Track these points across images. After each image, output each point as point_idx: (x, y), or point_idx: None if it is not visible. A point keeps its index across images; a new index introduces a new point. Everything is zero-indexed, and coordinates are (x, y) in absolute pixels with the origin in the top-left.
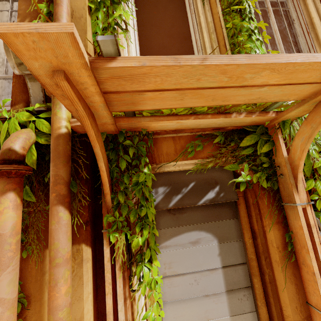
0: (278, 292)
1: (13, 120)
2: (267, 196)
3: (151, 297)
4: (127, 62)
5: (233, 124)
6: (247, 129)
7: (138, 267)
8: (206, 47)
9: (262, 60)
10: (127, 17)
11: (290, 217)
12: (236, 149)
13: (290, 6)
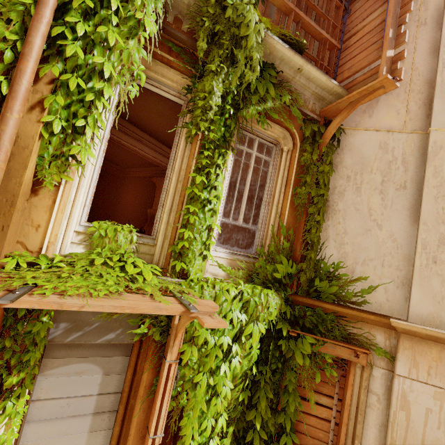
0: (132, 417)
1: None
2: (155, 346)
3: (9, 424)
4: (21, 305)
5: None
6: None
7: (4, 402)
8: (169, 193)
9: (124, 311)
10: (83, 159)
11: (162, 366)
12: None
13: (270, 169)
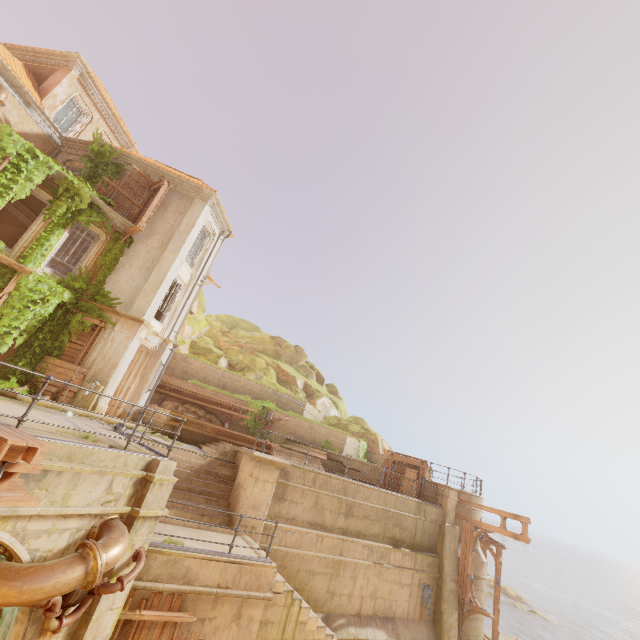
0: None
1: None
2: None
3: None
4: None
5: (4, 263)
6: (9, 268)
7: None
8: (28, 236)
9: None
10: None
11: None
12: (1, 271)
13: (91, 246)
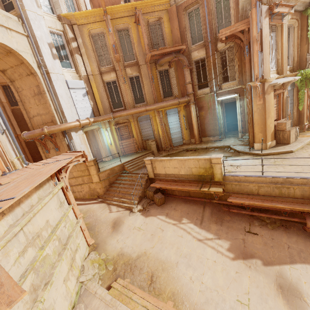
0: None
1: (309, 71)
2: None
3: None
4: None
5: None
6: None
7: None
8: None
9: None
10: None
11: None
12: None
13: None
